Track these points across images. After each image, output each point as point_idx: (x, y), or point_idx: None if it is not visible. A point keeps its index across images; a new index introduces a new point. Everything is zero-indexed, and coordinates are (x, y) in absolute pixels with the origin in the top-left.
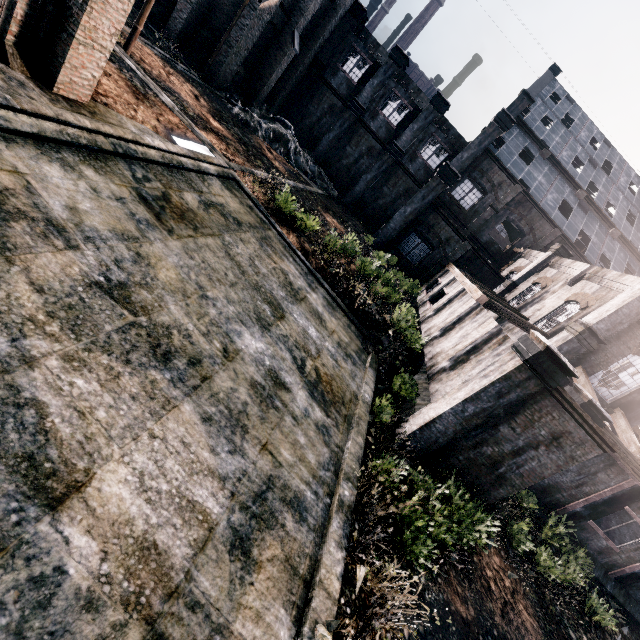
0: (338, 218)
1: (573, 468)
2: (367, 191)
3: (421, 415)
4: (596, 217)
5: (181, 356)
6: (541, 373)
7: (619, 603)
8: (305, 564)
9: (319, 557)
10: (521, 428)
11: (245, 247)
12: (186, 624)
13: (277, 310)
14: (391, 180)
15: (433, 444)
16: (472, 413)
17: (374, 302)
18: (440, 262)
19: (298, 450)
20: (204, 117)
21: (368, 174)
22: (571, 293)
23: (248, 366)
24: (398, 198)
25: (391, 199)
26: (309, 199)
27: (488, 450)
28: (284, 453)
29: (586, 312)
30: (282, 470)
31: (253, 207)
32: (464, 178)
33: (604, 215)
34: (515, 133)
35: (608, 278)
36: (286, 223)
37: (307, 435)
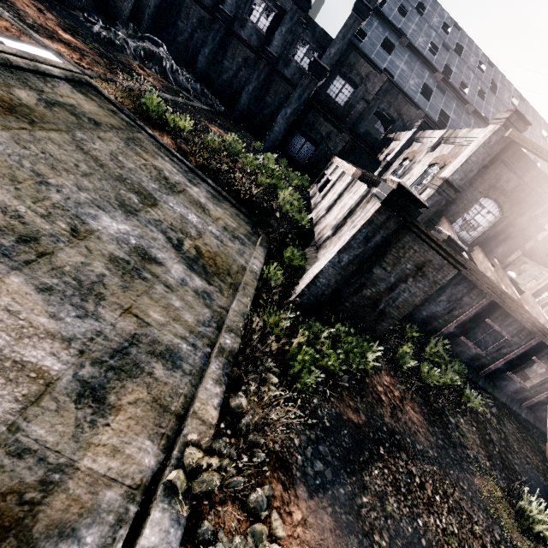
0: (225, 129)
1: (444, 298)
2: (252, 103)
3: (308, 275)
4: (453, 96)
5: (7, 234)
6: (397, 211)
7: (489, 393)
8: (178, 402)
9: (195, 395)
10: (391, 266)
11: (105, 144)
12: (9, 470)
13: (147, 199)
14: (271, 88)
15: (321, 297)
16: (347, 262)
17: (261, 192)
18: (325, 157)
19: (172, 312)
20: (50, 28)
21: (249, 86)
22: (432, 158)
23: (106, 244)
24: (281, 105)
25: (275, 107)
26: (190, 111)
27: (367, 292)
28: (153, 315)
29: (444, 169)
30: (150, 329)
31: (117, 112)
32: (335, 75)
33: (459, 93)
34: (375, 24)
35: (460, 136)
36: (159, 127)
37: (184, 300)
